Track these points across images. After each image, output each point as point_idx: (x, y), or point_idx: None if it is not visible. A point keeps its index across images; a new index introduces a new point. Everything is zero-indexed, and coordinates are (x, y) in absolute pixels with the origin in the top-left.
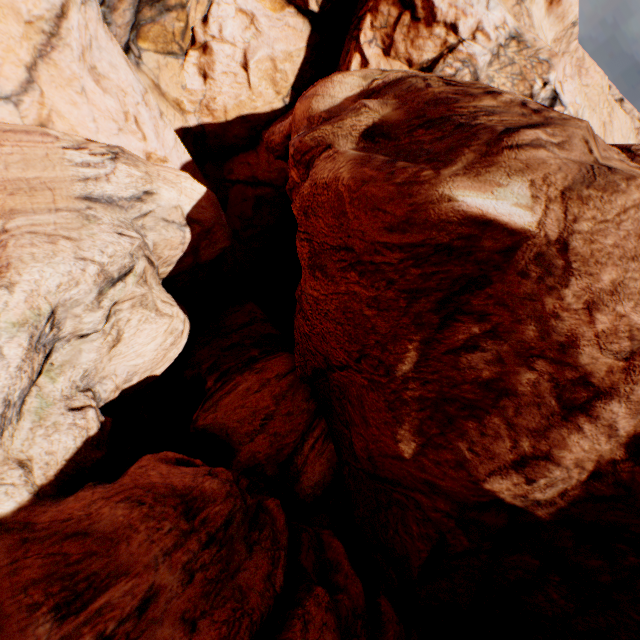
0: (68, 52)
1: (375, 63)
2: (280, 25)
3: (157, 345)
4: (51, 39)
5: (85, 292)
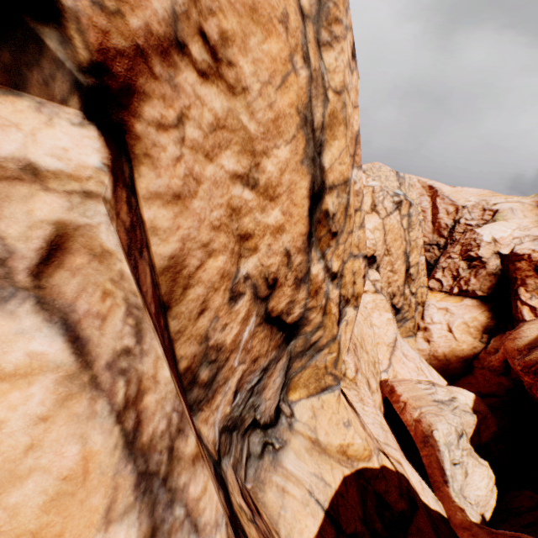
0: (398, 350)
1: None
2: (462, 307)
3: (485, 484)
4: (393, 348)
5: (453, 438)
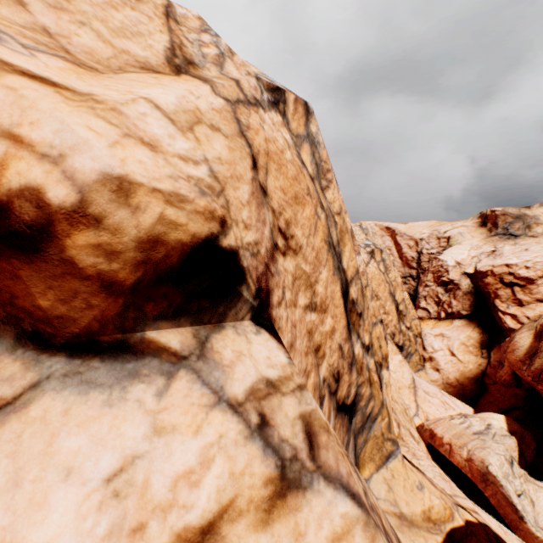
0: (419, 389)
1: (518, 312)
2: (454, 328)
3: None
4: (414, 388)
5: (506, 468)
